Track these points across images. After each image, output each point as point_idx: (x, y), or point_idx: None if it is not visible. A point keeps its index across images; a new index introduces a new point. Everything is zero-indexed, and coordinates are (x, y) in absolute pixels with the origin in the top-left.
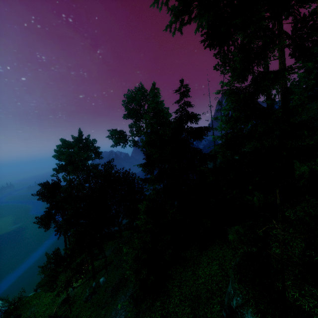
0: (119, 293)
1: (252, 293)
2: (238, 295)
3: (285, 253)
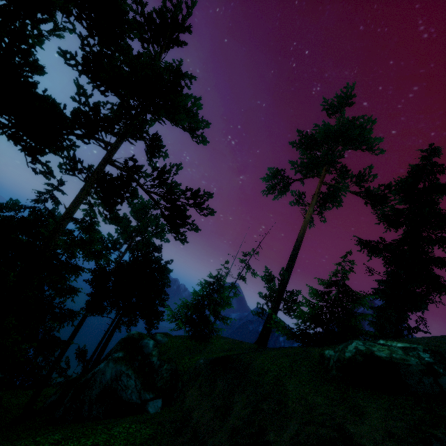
0: None
1: None
2: None
3: None
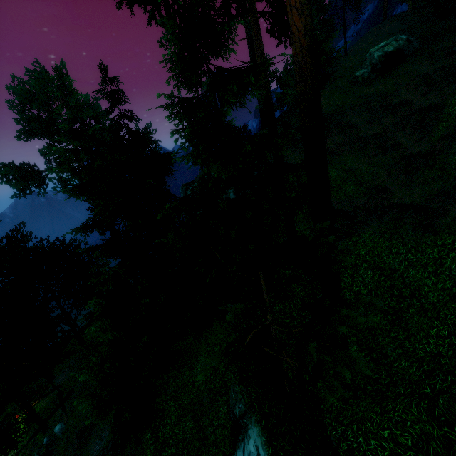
0: (92, 439)
1: (255, 392)
2: (240, 401)
3: (289, 315)
